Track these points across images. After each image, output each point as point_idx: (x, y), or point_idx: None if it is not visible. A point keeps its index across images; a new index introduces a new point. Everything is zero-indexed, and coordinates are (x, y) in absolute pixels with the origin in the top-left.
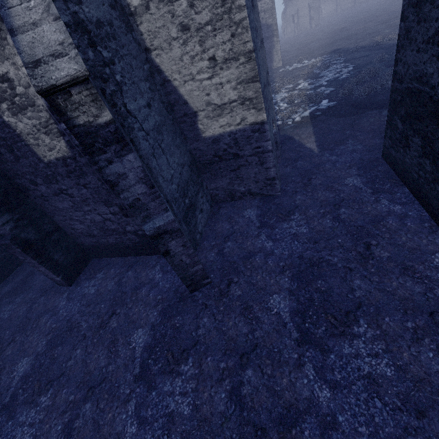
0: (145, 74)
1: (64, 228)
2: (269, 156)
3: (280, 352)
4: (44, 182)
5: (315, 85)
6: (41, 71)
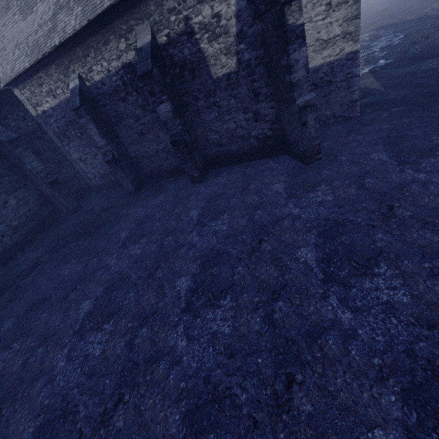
0: None
1: (199, 141)
2: (356, 81)
3: (386, 170)
4: (204, 97)
5: (367, 52)
6: None
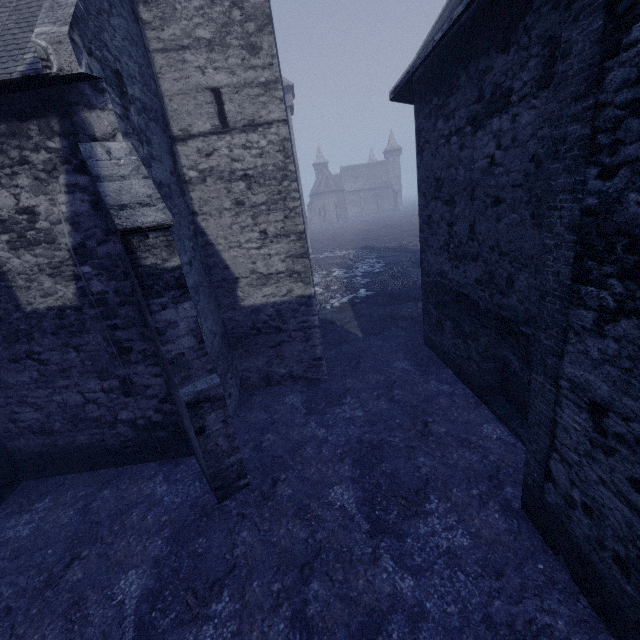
0: (190, 234)
1: None
2: (316, 332)
3: (350, 551)
4: (3, 341)
5: (350, 274)
6: (127, 214)
